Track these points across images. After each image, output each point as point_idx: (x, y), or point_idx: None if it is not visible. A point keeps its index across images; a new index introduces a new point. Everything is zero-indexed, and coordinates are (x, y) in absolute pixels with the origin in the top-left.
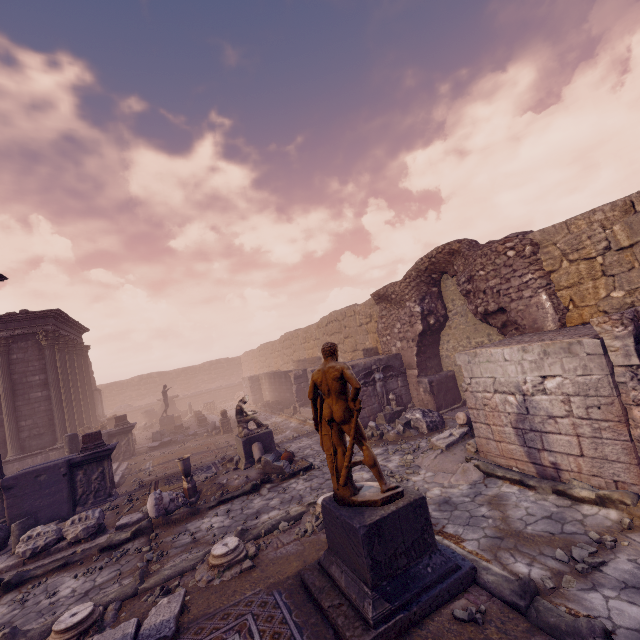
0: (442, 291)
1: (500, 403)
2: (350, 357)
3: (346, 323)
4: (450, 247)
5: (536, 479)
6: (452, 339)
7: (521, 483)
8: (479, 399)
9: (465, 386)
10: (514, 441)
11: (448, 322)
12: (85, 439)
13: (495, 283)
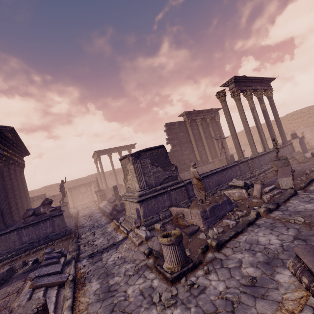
0: None
1: None
2: (312, 124)
3: (311, 112)
4: None
5: None
6: None
7: None
8: None
9: None
10: None
11: None
12: (295, 134)
13: None
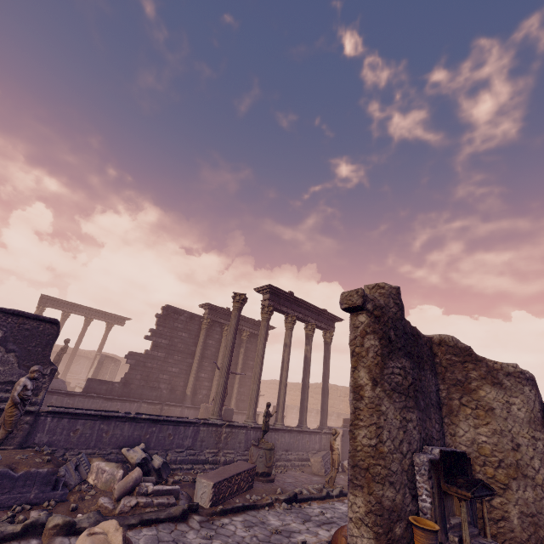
0: None
1: None
2: None
3: None
4: None
5: None
6: None
7: None
8: None
9: None
10: None
11: None
12: (349, 421)
13: None
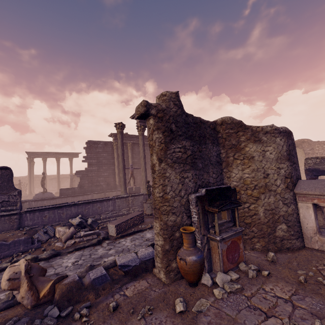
0: None
1: None
2: None
3: None
4: (304, 140)
5: None
6: None
7: None
8: None
9: None
10: None
11: None
12: None
13: (321, 151)
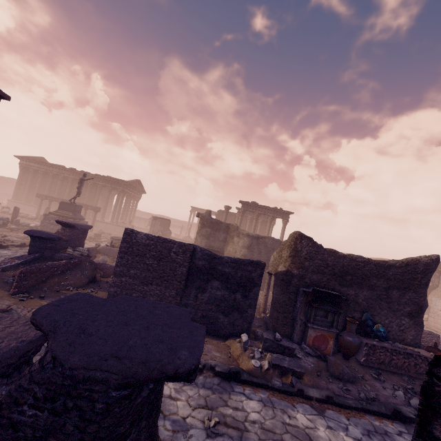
0: (440, 276)
1: (440, 314)
2: None
3: None
4: None
5: (440, 332)
6: (436, 295)
7: (436, 331)
8: (434, 311)
9: (431, 306)
10: (439, 324)
11: (437, 288)
12: None
13: None
